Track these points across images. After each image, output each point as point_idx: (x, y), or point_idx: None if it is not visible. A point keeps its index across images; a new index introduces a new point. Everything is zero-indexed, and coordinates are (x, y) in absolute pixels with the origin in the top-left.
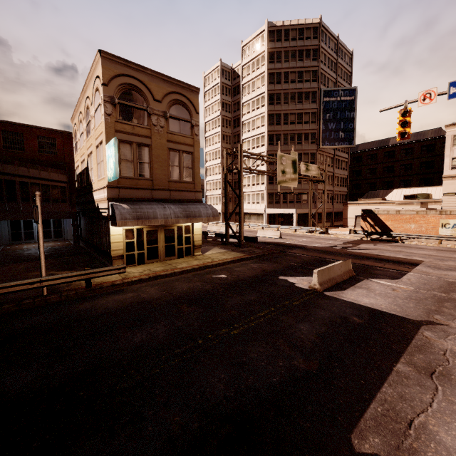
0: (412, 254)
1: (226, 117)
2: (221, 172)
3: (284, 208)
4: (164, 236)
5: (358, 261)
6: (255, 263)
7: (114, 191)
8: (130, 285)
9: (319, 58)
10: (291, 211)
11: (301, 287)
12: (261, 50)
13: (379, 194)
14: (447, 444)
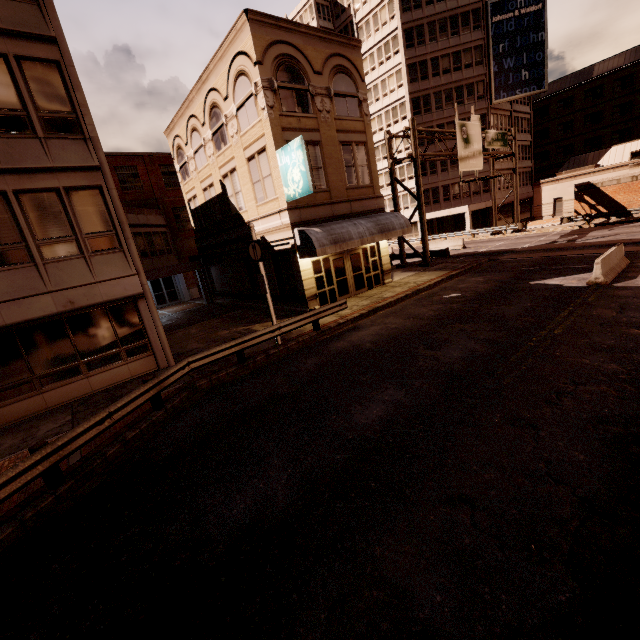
0: None
1: None
2: None
3: (447, 208)
4: (350, 264)
5: None
6: (474, 277)
7: (295, 213)
8: (353, 322)
9: None
10: (461, 211)
11: (574, 286)
12: None
13: (587, 160)
14: None
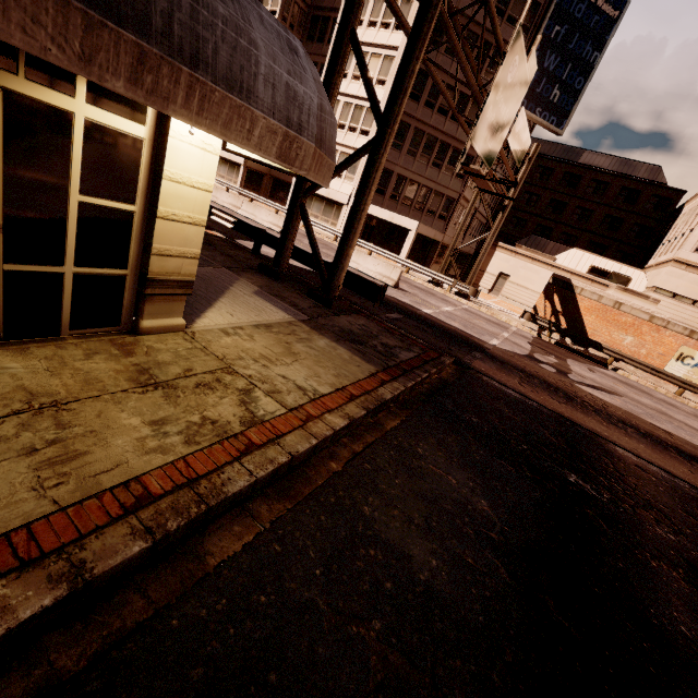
0: None
1: None
2: None
3: (389, 210)
4: None
5: (697, 479)
6: (452, 459)
7: None
8: None
9: None
10: (408, 225)
11: None
12: None
13: (546, 248)
14: None
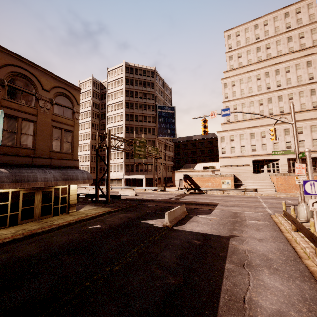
0: (213, 199)
1: (95, 112)
2: (90, 149)
3: (137, 175)
4: (41, 197)
5: (187, 206)
6: (121, 213)
7: None
8: (0, 247)
9: (155, 88)
10: (142, 177)
11: (157, 226)
12: (120, 76)
13: (190, 166)
14: (264, 306)
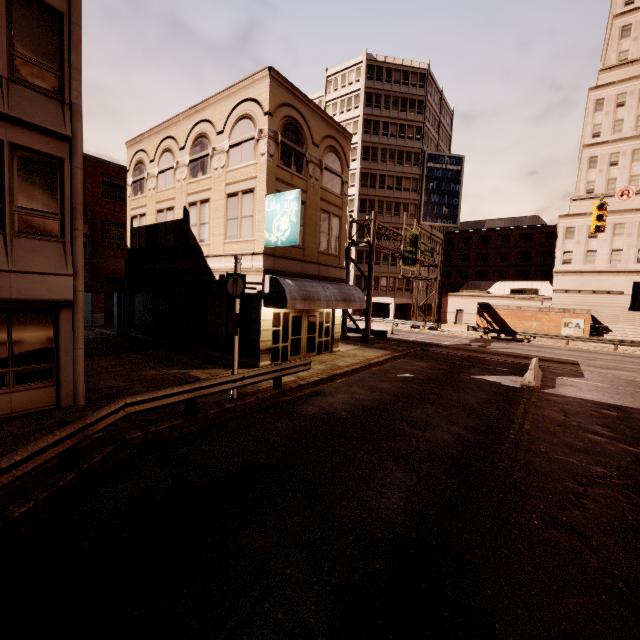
0: (557, 354)
1: None
2: None
3: (375, 296)
4: (307, 324)
5: (520, 361)
6: (417, 361)
7: (269, 260)
8: (313, 386)
9: (425, 113)
10: (388, 301)
11: (511, 386)
12: (355, 88)
13: (481, 286)
14: None
